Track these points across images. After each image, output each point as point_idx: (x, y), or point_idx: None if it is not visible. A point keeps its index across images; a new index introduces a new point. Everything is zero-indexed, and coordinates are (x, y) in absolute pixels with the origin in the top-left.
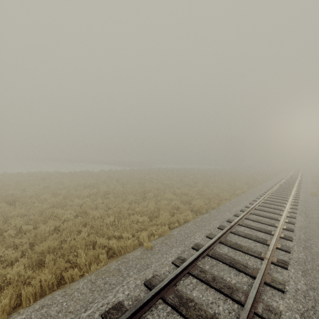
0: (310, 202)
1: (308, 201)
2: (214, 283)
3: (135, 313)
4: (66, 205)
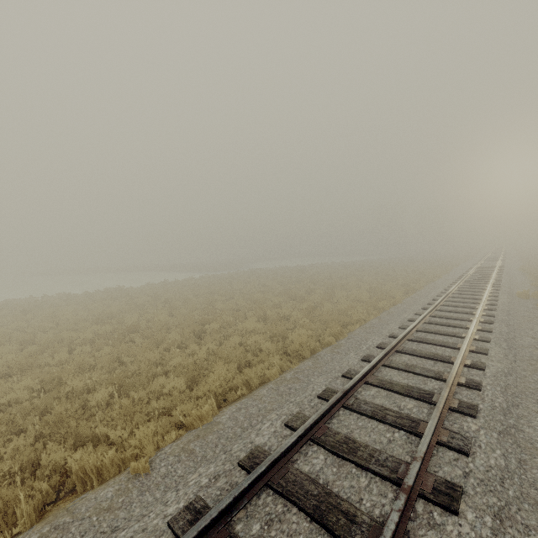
0: (517, 312)
1: (514, 311)
2: None
3: None
4: (30, 366)
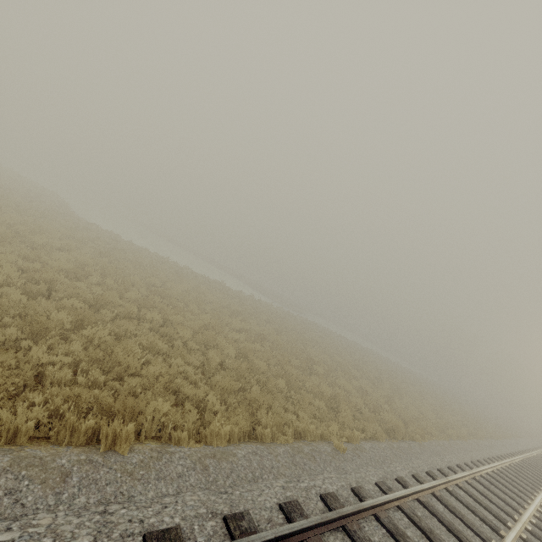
0: None
1: None
2: (432, 536)
3: (357, 512)
4: (221, 332)
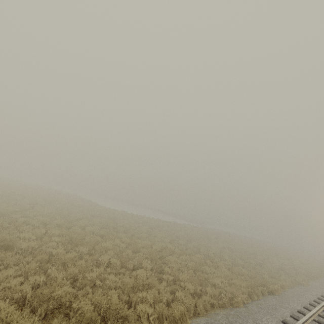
0: None
1: None
2: None
3: None
4: (223, 251)
